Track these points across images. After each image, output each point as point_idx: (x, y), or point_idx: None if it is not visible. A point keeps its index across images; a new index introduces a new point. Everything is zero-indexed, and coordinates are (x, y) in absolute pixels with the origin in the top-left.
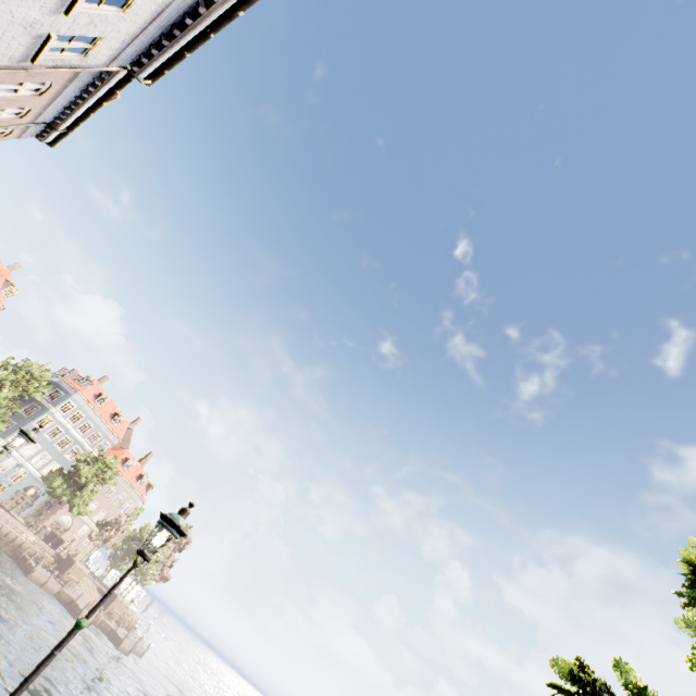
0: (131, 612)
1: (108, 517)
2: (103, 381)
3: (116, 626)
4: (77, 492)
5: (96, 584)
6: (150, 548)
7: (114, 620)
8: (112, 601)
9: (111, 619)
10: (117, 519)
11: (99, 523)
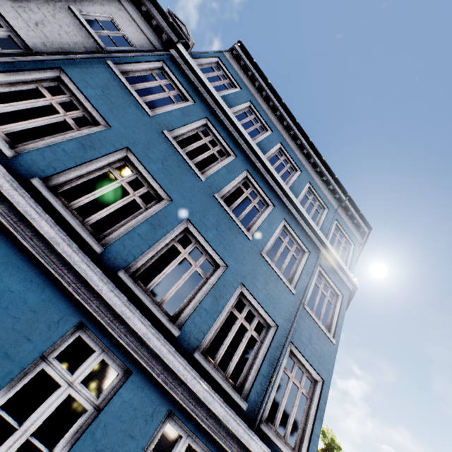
0: None
1: None
2: None
3: None
4: None
5: None
6: None
7: None
8: None
9: None
10: None
11: None
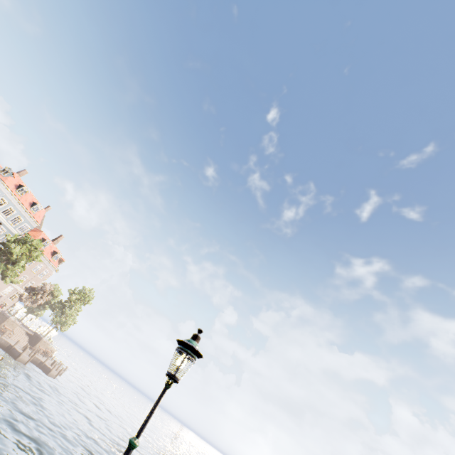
0: (50, 347)
1: (28, 281)
2: (22, 174)
3: (42, 358)
4: (8, 265)
5: (24, 330)
6: (66, 306)
7: (40, 353)
8: (38, 342)
9: (37, 353)
10: (43, 286)
11: (27, 289)
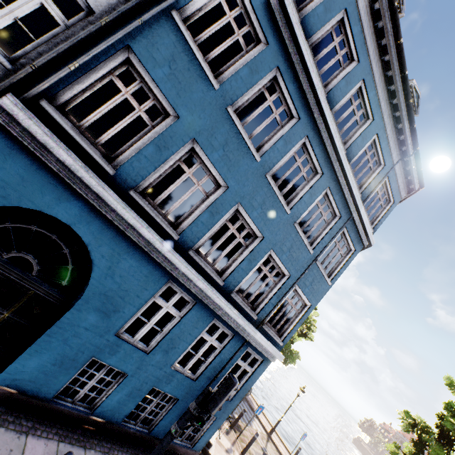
0: None
1: None
2: None
3: None
4: None
5: None
6: None
7: None
8: None
9: None
10: None
11: None
